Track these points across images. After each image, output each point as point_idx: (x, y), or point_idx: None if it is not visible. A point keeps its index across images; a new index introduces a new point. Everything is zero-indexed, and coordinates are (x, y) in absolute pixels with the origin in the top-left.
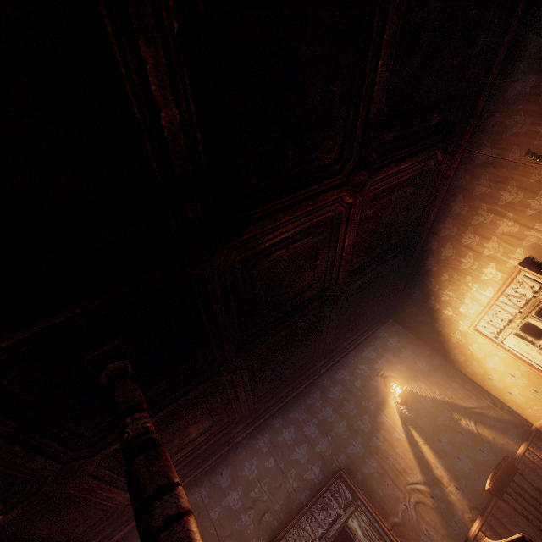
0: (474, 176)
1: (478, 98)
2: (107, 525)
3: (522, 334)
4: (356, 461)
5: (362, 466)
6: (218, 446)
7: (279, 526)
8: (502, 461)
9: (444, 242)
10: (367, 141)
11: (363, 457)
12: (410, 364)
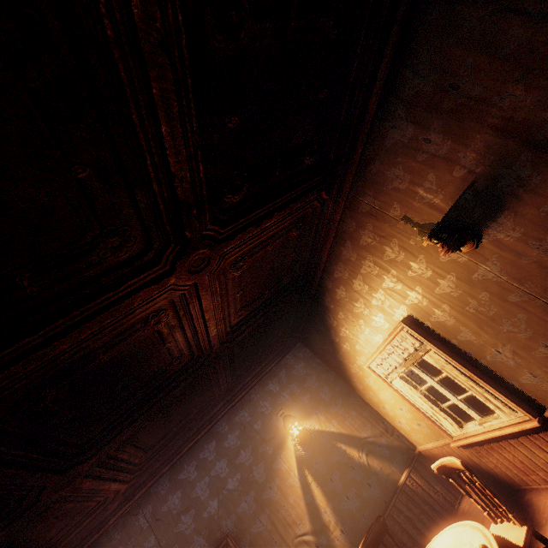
0: (360, 224)
1: (357, 139)
2: None
3: (408, 378)
4: (246, 521)
5: (252, 525)
6: (85, 535)
7: None
8: (375, 523)
9: (338, 283)
10: (184, 227)
11: (254, 515)
12: (313, 394)
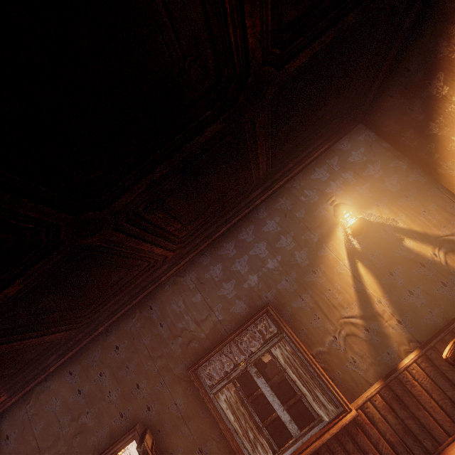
0: None
1: None
2: (55, 350)
3: None
4: (286, 297)
5: (293, 301)
6: (144, 285)
7: (205, 351)
8: None
9: None
10: None
11: (295, 293)
12: (374, 185)
